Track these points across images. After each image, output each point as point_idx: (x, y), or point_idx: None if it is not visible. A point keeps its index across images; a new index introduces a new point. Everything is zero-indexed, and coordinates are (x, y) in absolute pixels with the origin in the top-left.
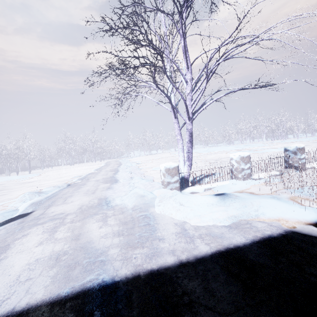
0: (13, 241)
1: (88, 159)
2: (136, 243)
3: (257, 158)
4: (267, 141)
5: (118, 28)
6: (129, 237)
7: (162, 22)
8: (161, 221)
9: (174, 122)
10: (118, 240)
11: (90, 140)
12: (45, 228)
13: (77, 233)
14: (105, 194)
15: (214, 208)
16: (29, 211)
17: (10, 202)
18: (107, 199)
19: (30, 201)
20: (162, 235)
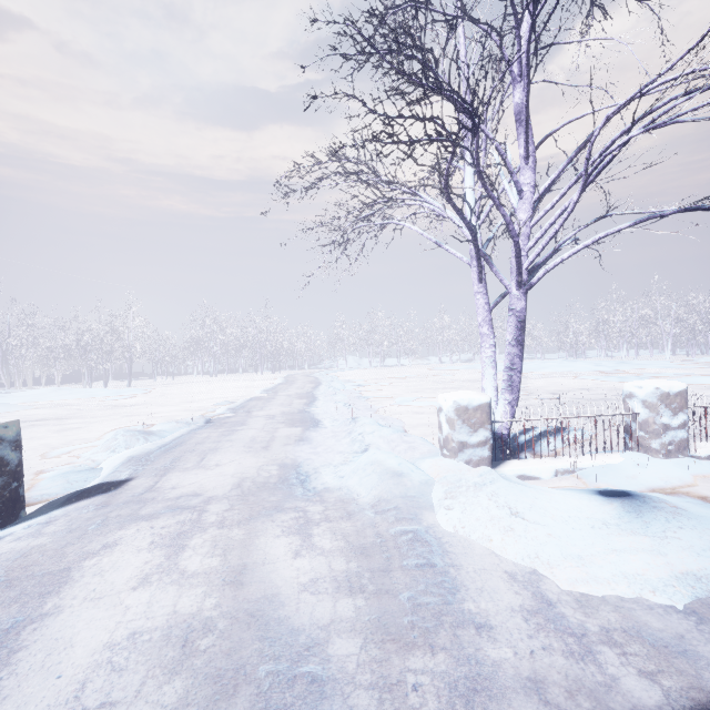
0: (80, 560)
1: (247, 365)
2: (408, 630)
3: (705, 401)
4: (676, 357)
5: (373, 52)
6: (381, 602)
7: (460, 55)
8: (464, 560)
9: (476, 291)
10: (351, 607)
11: (256, 326)
12: (157, 533)
13: (235, 563)
14: (295, 455)
15: (616, 539)
16: (123, 477)
17: (85, 448)
18: (300, 469)
19: (126, 453)
20: (480, 611)
